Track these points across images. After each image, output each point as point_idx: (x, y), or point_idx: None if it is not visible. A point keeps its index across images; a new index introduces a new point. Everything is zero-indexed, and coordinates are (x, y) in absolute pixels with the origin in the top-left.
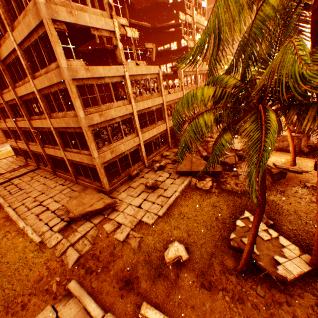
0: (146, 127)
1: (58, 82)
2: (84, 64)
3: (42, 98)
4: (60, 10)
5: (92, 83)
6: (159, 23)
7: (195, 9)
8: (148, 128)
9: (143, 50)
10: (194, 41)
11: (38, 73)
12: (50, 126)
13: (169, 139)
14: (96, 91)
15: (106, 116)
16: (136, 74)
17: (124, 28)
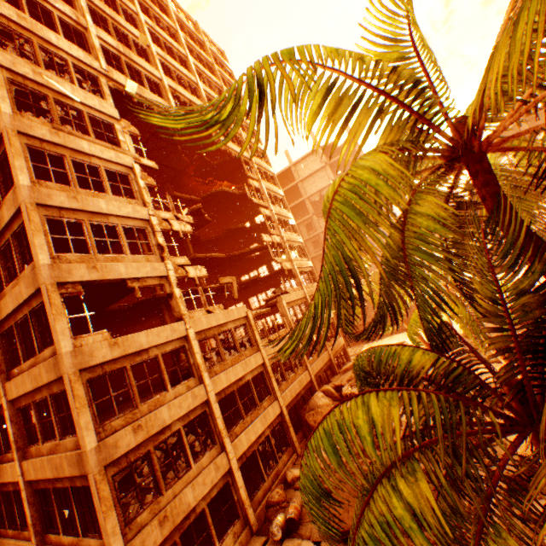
0: (240, 422)
1: (50, 380)
2: (110, 336)
3: (16, 415)
4: (77, 267)
5: (122, 365)
6: (237, 249)
7: (281, 227)
8: (245, 423)
9: (217, 287)
10: (290, 261)
11: (18, 368)
12: (20, 478)
13: (291, 432)
14: (129, 379)
15: (149, 426)
16: (208, 327)
17: (184, 268)
